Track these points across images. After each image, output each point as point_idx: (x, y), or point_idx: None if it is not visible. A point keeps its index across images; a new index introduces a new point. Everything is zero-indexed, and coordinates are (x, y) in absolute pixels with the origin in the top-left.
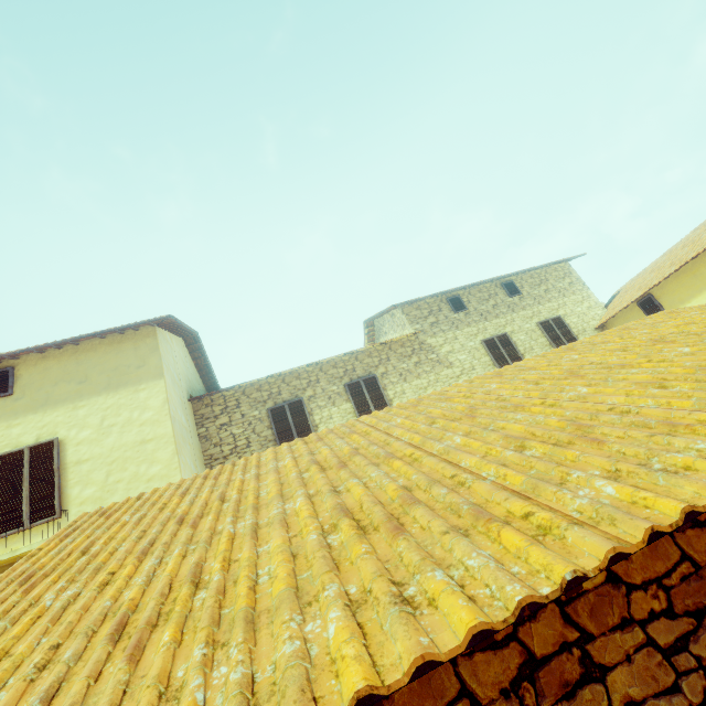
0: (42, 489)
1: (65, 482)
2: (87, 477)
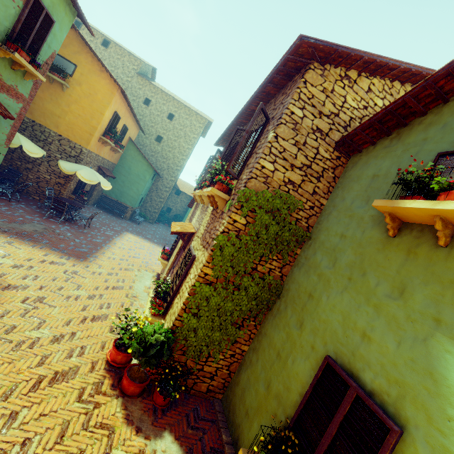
0: None
1: None
2: None
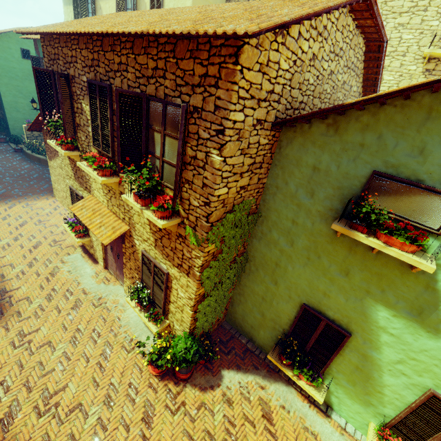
0: (159, 4)
1: (164, 4)
2: (169, 4)
